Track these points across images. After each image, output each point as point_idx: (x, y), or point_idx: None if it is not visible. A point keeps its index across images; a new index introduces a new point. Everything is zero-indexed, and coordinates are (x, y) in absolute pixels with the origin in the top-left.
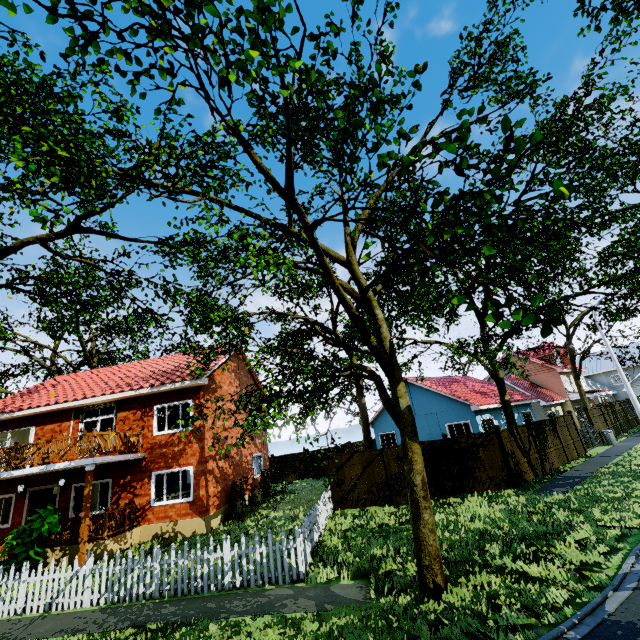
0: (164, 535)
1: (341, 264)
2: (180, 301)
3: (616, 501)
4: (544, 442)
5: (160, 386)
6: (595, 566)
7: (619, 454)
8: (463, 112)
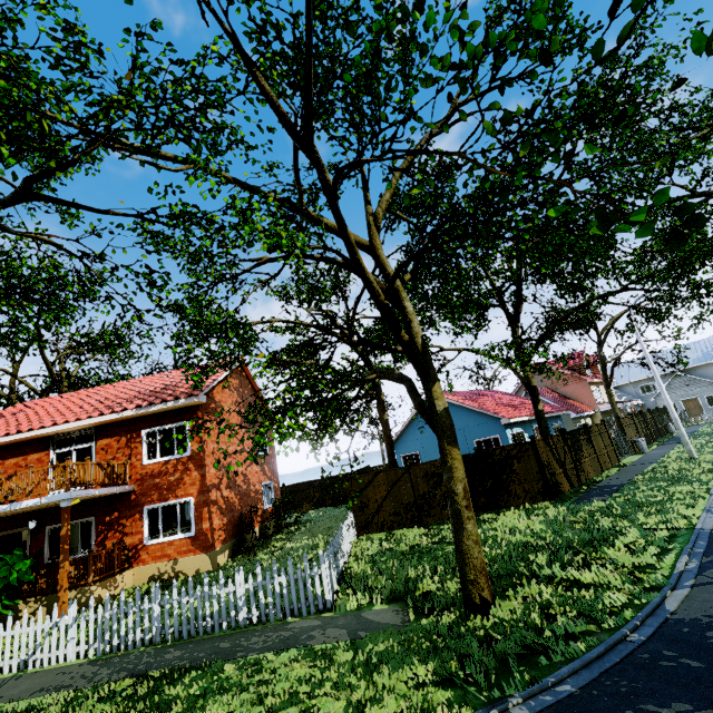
0: (162, 576)
1: (363, 249)
2: (169, 293)
3: (659, 504)
4: (579, 452)
5: (148, 407)
6: (648, 568)
7: (653, 461)
8: (535, 4)
